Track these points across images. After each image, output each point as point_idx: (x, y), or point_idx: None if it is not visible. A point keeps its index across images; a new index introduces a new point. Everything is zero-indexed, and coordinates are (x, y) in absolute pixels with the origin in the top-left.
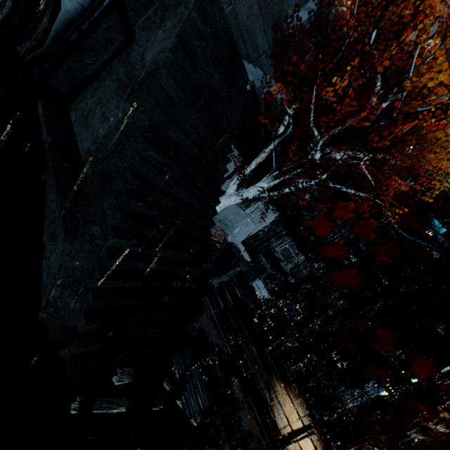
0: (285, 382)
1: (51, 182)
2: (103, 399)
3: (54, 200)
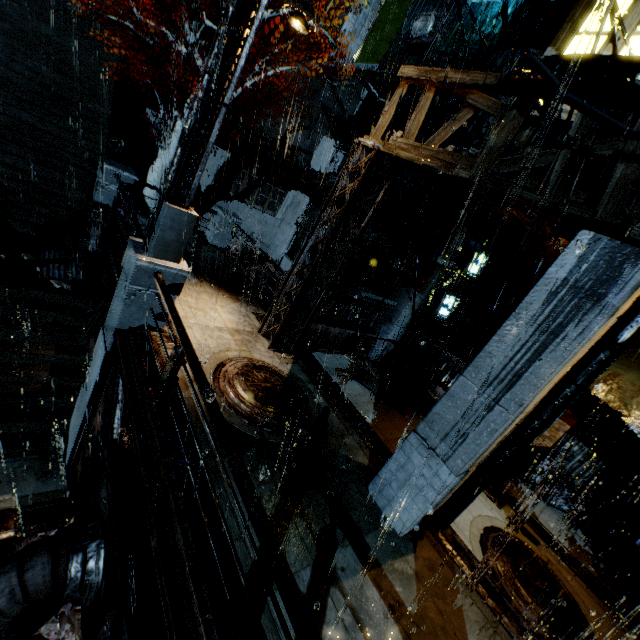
0: (225, 289)
1: None
2: None
3: None
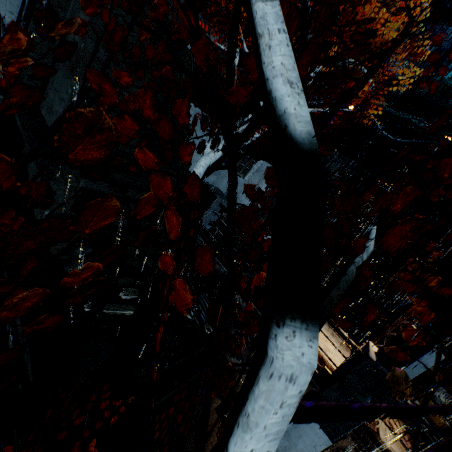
0: None
1: (28, 150)
2: (111, 304)
3: (32, 161)
